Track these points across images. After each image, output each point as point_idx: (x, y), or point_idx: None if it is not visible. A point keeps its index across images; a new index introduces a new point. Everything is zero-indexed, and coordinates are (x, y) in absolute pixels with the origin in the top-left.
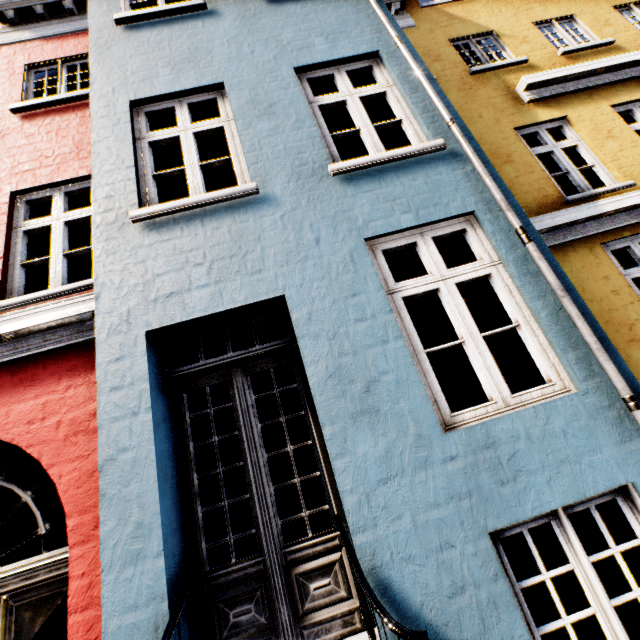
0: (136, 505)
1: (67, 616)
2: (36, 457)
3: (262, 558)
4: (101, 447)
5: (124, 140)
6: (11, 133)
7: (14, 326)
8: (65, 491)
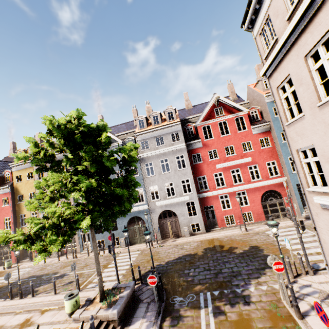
0: (298, 196)
1: (282, 203)
2: (279, 192)
3: (304, 200)
4: (294, 192)
5: (288, 163)
6: (262, 152)
7: (276, 180)
8: (282, 195)
